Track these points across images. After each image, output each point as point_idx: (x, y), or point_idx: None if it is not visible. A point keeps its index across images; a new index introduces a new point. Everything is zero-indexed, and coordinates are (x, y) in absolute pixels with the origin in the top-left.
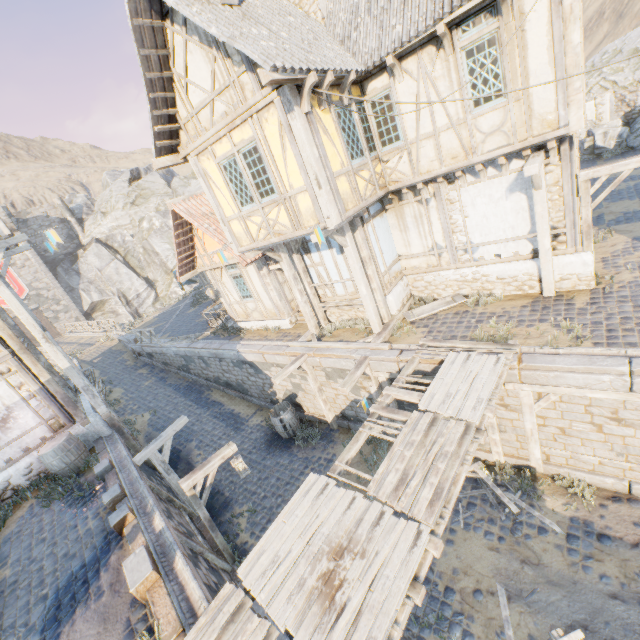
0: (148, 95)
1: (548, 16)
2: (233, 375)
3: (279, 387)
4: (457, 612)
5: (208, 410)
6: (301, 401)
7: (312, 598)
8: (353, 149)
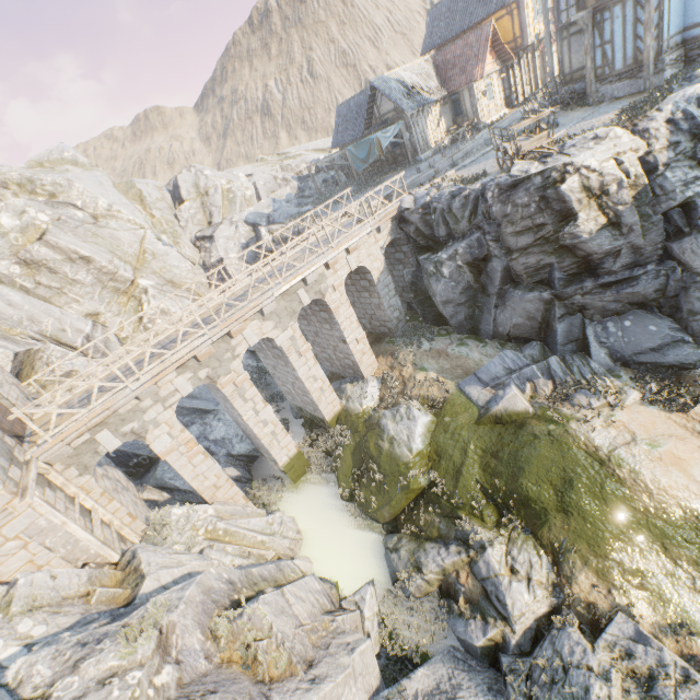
0: None
1: None
2: None
3: None
4: None
5: None
6: None
7: None
8: None
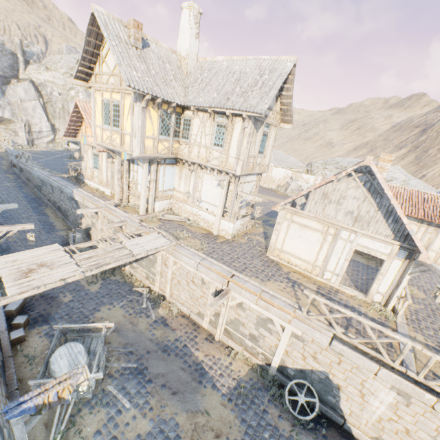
0: (82, 54)
1: (240, 131)
2: (65, 204)
3: (85, 221)
4: (90, 329)
5: (38, 216)
6: (92, 233)
7: (20, 272)
8: (164, 131)
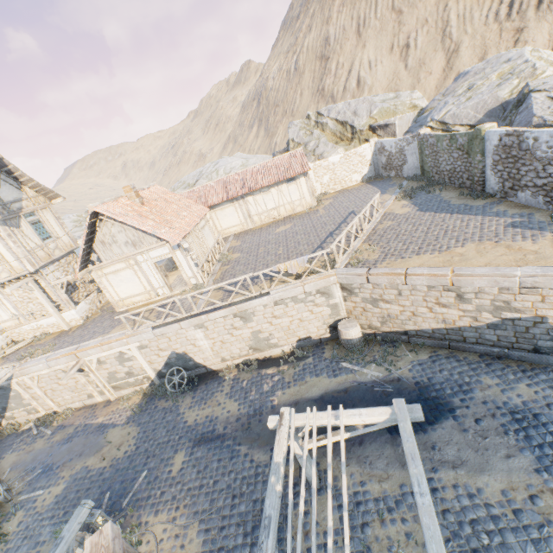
0: None
1: None
2: None
3: None
4: None
5: None
6: None
7: None
8: None
